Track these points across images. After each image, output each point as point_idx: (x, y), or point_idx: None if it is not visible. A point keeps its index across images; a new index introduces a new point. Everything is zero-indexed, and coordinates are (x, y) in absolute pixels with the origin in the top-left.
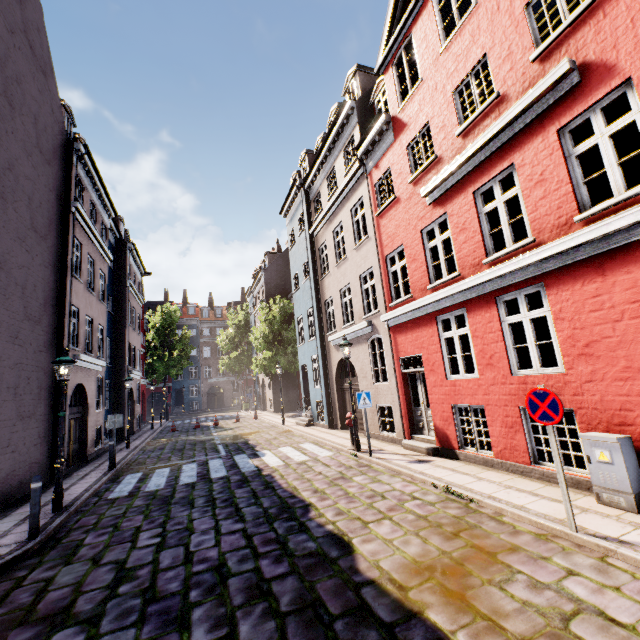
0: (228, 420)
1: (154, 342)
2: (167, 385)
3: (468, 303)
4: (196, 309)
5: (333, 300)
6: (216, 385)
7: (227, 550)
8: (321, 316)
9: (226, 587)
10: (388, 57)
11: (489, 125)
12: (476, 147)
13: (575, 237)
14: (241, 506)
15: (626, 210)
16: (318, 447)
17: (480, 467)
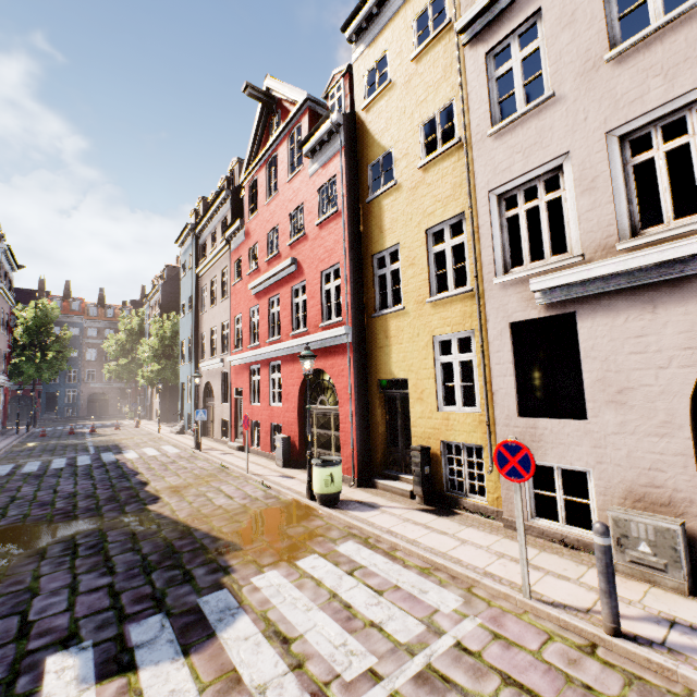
0: (108, 428)
1: (23, 341)
2: (36, 388)
3: (261, 362)
4: (81, 305)
5: (206, 335)
6: (100, 391)
7: (80, 489)
8: (198, 345)
9: (76, 497)
10: (247, 180)
11: (276, 266)
12: (268, 277)
13: (286, 344)
14: (95, 475)
15: (295, 339)
16: (174, 448)
17: (254, 455)
